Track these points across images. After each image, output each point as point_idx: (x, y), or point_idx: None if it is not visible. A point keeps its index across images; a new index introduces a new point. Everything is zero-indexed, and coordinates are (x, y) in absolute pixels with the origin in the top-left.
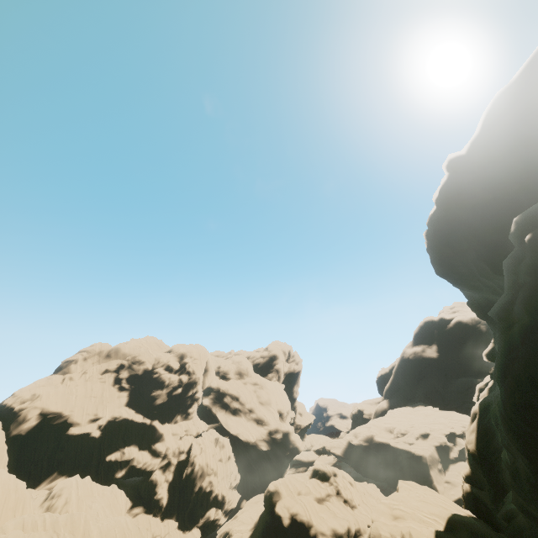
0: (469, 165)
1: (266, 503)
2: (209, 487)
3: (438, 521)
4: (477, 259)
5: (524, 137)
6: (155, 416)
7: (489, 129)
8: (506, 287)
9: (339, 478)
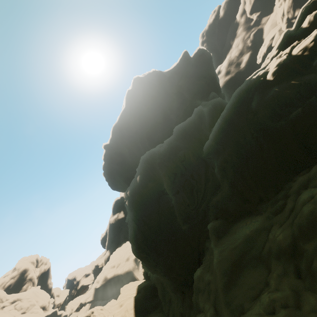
0: (112, 147)
1: None
2: None
3: (134, 293)
4: (124, 182)
5: (125, 142)
6: None
7: (114, 136)
8: (127, 211)
9: (95, 312)
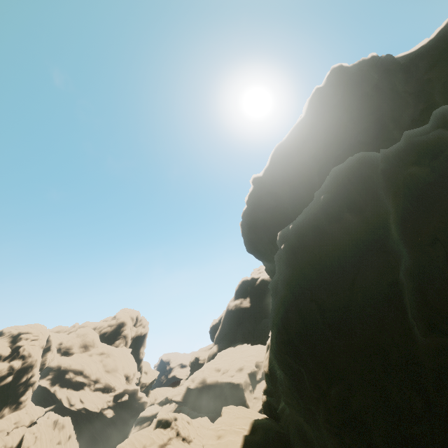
0: (264, 183)
1: None
2: None
3: (245, 428)
4: (268, 243)
5: (289, 173)
6: None
7: (273, 164)
8: (276, 270)
9: (179, 421)
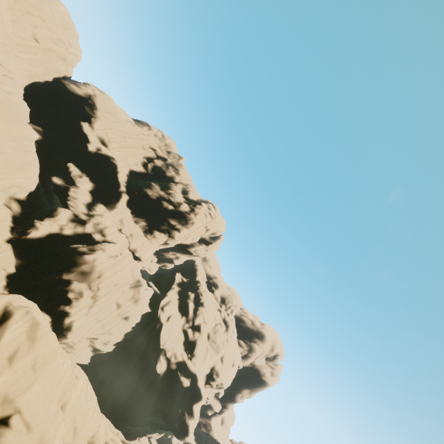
0: None
1: None
2: (75, 295)
3: None
4: None
5: None
6: (132, 195)
7: None
8: None
9: None
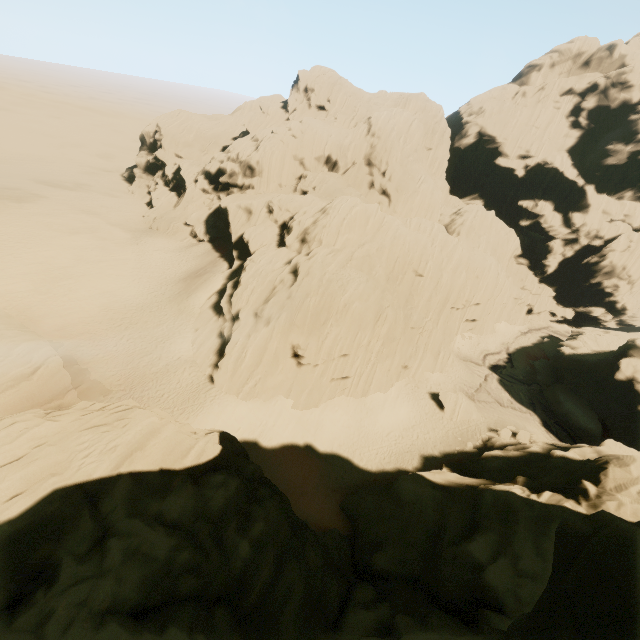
0: None
1: (619, 348)
2: (611, 289)
3: None
4: None
5: None
6: (594, 179)
7: None
8: None
9: None
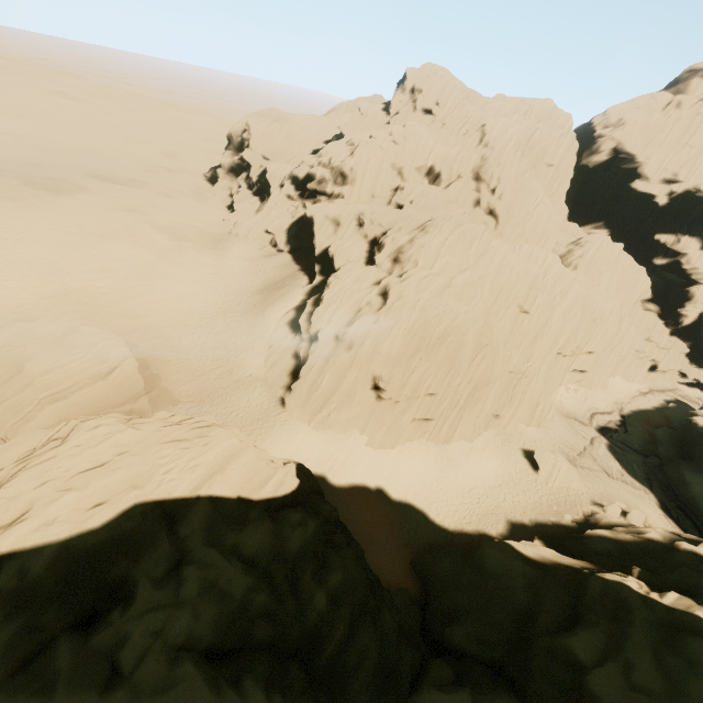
0: None
1: None
2: None
3: None
4: None
5: None
6: None
7: None
8: None
9: None
